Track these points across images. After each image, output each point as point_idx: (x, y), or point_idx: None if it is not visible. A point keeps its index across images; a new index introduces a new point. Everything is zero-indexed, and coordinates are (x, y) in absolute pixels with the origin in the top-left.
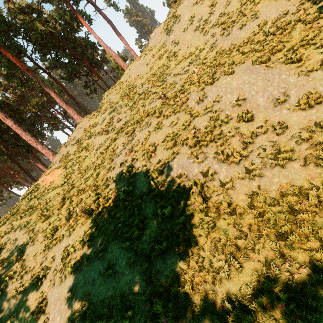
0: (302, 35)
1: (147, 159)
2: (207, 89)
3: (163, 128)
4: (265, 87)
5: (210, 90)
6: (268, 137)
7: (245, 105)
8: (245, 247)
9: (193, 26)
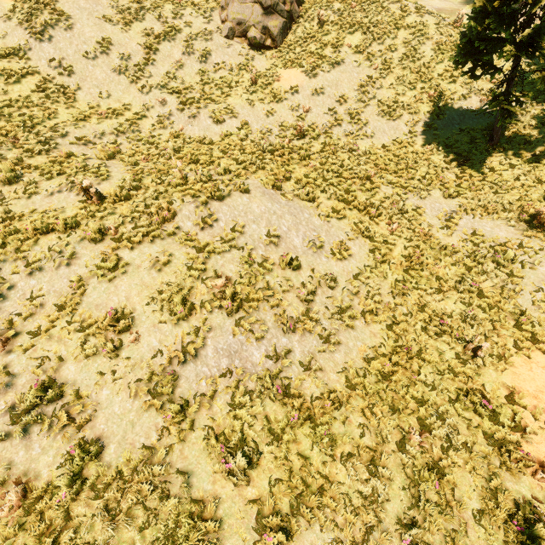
0: (302, 170)
1: (110, 350)
2: (214, 206)
3: (130, 271)
4: (296, 224)
5: (220, 210)
6: (323, 291)
7: (280, 245)
8: (374, 442)
9: (109, 59)
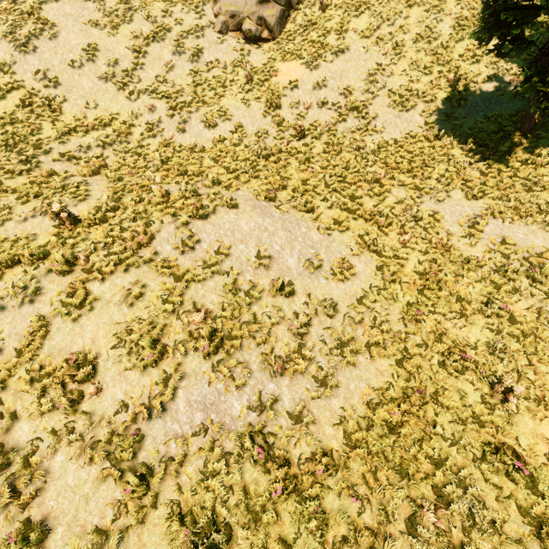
0: (301, 176)
1: (69, 406)
2: (197, 226)
3: (98, 308)
4: (290, 241)
5: (204, 229)
6: (320, 321)
7: (272, 267)
8: (376, 521)
9: (96, 67)
